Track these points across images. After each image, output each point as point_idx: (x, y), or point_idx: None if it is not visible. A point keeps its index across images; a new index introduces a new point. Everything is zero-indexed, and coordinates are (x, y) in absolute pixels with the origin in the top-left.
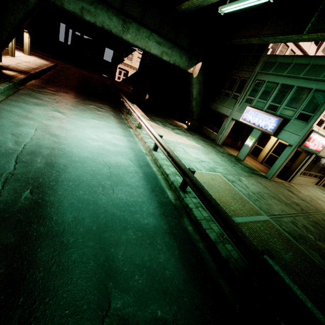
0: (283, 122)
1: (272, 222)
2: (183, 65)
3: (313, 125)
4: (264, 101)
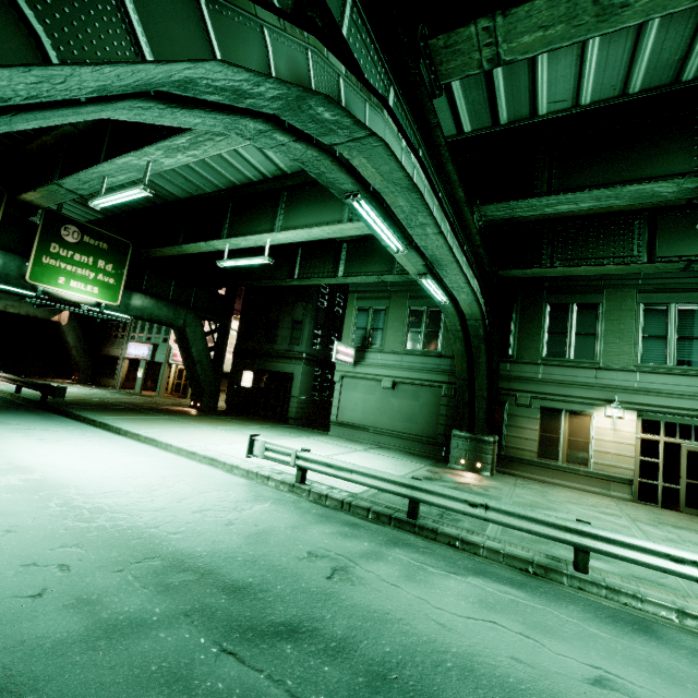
0: (156, 348)
1: (105, 401)
2: (42, 314)
3: (170, 344)
4: (143, 335)
